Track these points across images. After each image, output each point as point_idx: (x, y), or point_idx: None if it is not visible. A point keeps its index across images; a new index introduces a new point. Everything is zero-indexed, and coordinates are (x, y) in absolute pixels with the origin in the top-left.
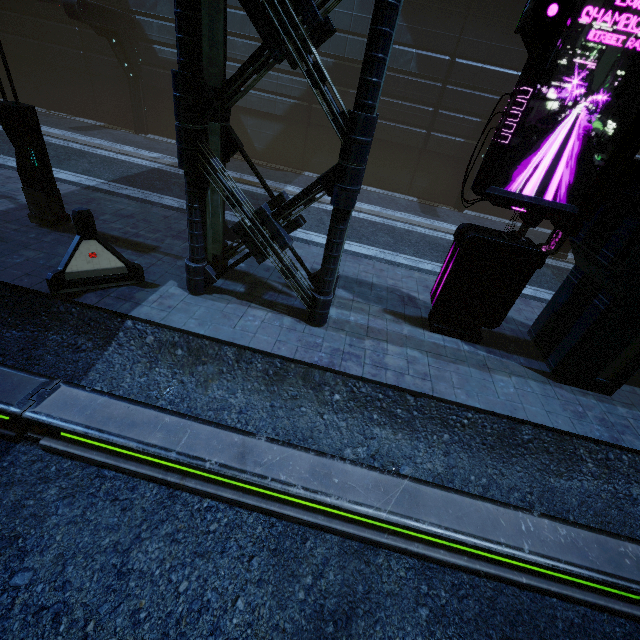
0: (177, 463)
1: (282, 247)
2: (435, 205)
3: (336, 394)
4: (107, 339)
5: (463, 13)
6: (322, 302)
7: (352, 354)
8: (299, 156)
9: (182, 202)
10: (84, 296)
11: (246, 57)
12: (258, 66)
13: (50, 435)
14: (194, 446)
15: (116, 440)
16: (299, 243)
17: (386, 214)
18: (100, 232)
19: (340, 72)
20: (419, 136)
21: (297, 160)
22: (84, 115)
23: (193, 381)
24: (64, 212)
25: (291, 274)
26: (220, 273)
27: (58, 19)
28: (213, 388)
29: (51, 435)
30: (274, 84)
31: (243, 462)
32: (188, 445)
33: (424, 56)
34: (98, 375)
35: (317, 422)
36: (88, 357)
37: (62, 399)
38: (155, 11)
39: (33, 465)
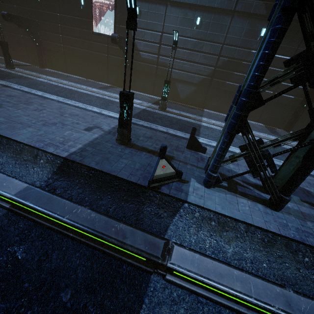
0: (255, 305)
1: (273, 172)
2: (274, 128)
3: (306, 257)
4: (174, 212)
5: (301, 37)
6: (287, 200)
7: (307, 232)
8: (202, 101)
9: (166, 128)
10: (161, 188)
11: (183, 57)
12: (274, 82)
13: (169, 272)
14: (260, 294)
15: (219, 286)
16: (231, 153)
17: (256, 134)
18: (145, 147)
19: (230, 64)
20: (268, 94)
21: (200, 103)
22: (101, 81)
23: (221, 240)
24: (130, 137)
25: (271, 184)
26: (225, 179)
27: (99, 41)
28: (233, 246)
29: (170, 273)
30: (195, 69)
31: (292, 309)
32: (256, 293)
33: (277, 57)
34: (172, 232)
35: (297, 273)
36: (165, 221)
37: (179, 254)
38: (143, 38)
39: (164, 291)
